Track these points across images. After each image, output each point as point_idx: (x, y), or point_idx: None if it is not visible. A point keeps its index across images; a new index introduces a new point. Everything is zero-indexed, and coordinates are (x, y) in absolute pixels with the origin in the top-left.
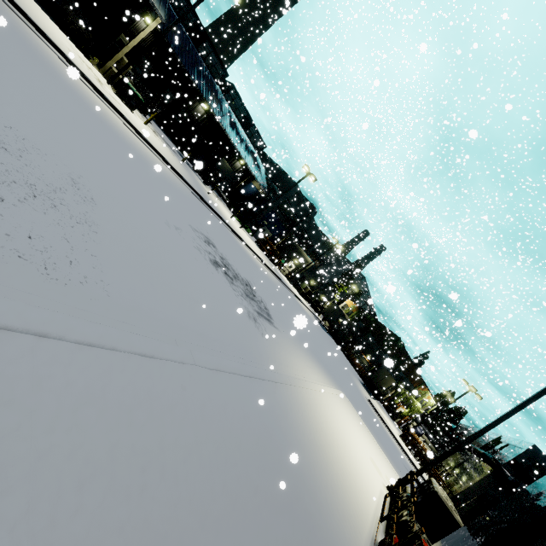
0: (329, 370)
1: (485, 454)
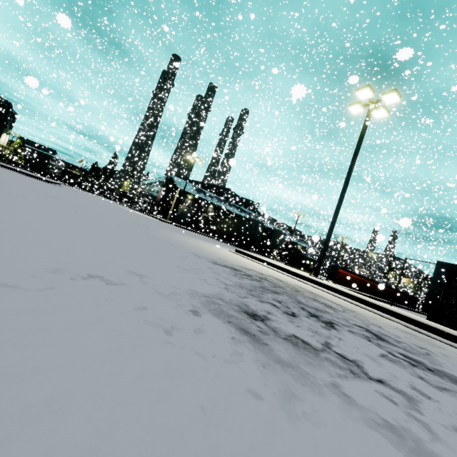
0: None
1: None
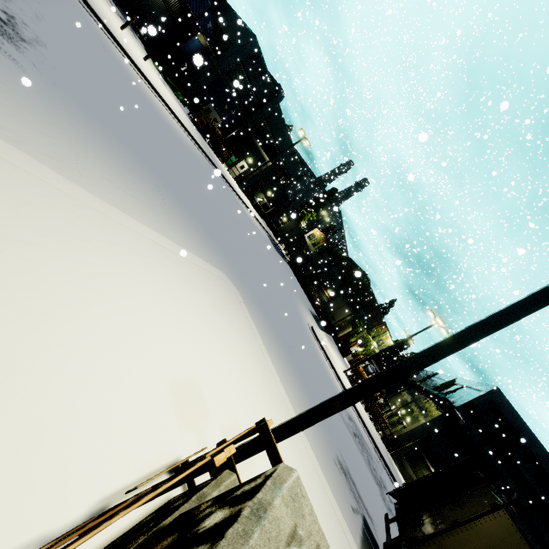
0: (232, 258)
1: (438, 395)
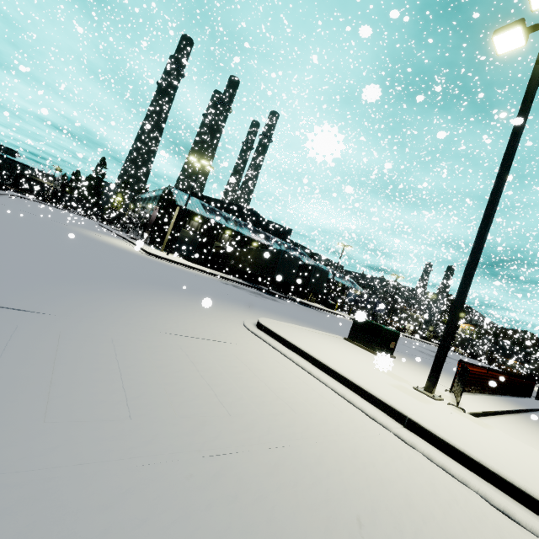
0: None
1: None
